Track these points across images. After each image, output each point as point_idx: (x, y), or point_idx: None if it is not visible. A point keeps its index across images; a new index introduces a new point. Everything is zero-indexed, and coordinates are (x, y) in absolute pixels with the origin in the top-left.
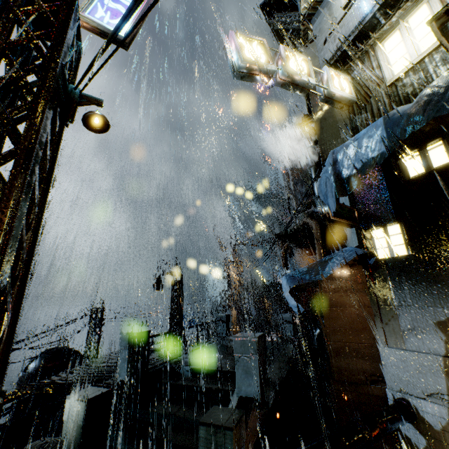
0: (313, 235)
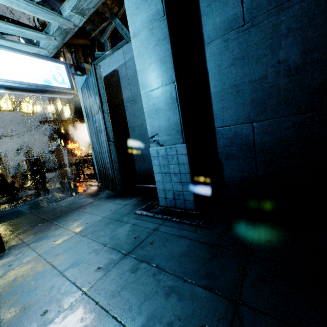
0: None
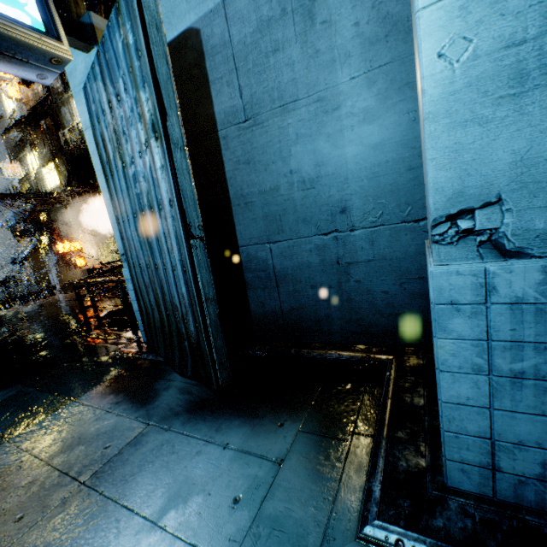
0: None
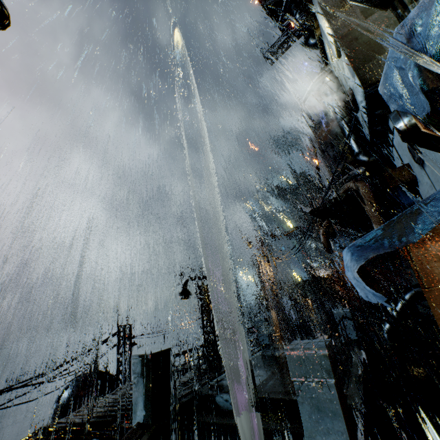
0: (363, 200)
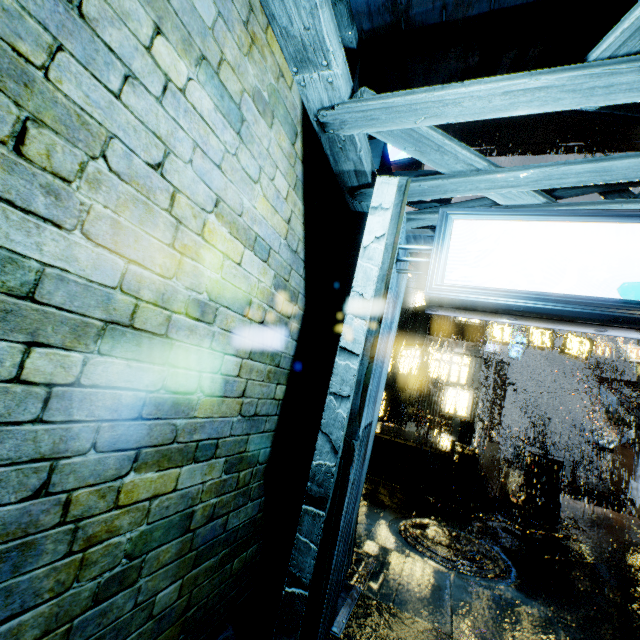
0: None
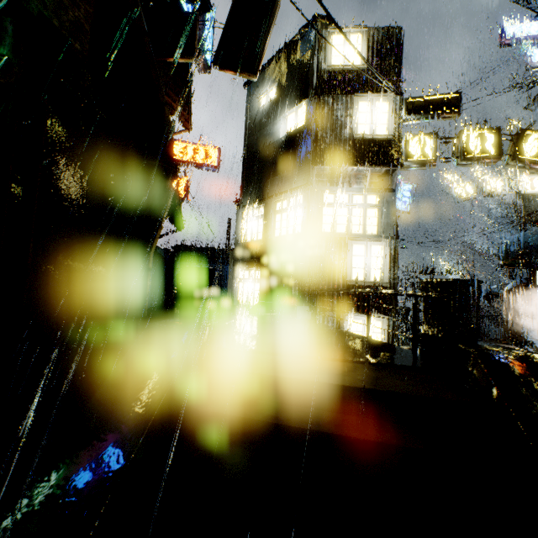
0: None
